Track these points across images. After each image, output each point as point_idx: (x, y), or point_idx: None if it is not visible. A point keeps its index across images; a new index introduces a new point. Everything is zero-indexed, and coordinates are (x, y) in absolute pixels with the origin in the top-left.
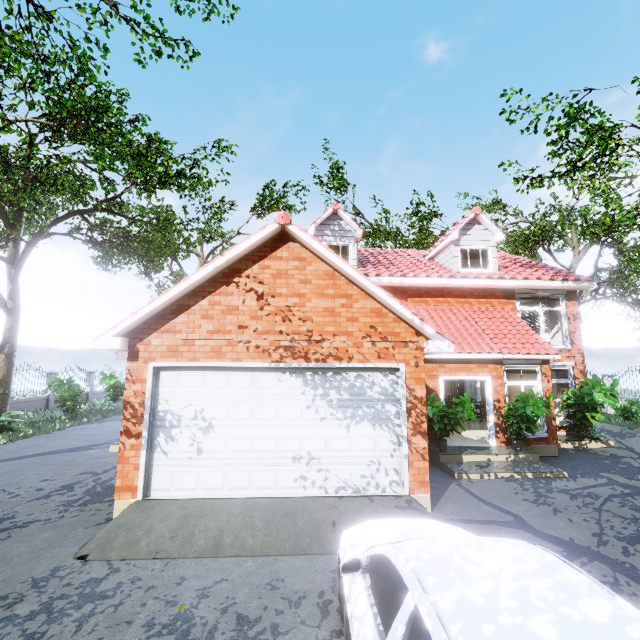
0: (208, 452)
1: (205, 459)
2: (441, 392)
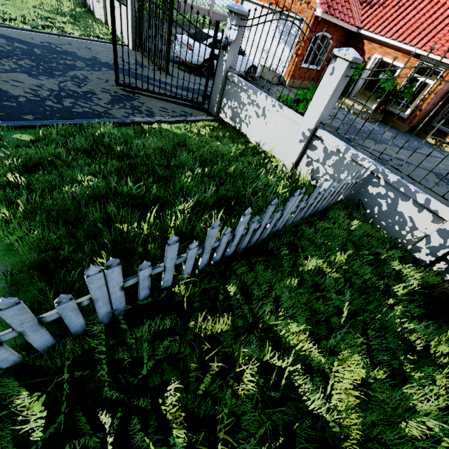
0: (246, 38)
1: (245, 41)
2: (368, 65)
